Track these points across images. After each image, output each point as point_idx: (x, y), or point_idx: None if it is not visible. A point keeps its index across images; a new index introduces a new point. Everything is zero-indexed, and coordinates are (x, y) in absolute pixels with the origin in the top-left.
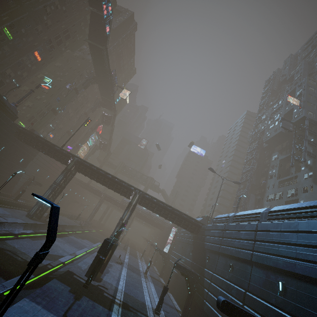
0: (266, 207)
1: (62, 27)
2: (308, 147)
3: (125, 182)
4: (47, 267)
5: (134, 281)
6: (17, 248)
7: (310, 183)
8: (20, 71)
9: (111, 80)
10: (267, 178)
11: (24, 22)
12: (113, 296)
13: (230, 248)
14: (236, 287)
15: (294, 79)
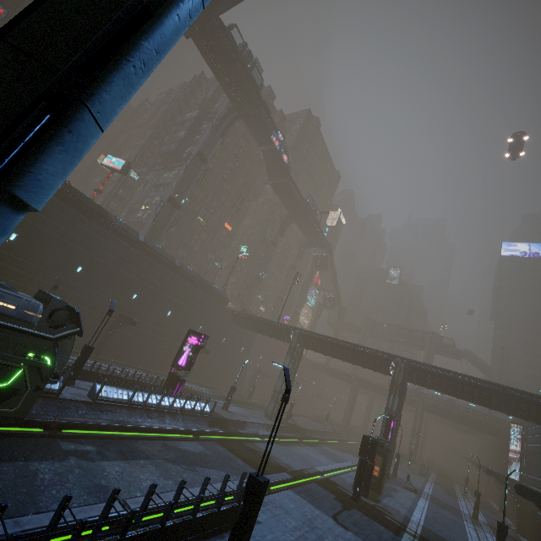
0: None
1: (240, 184)
2: None
3: (372, 349)
4: (303, 472)
5: (446, 520)
6: (267, 452)
7: None
8: (218, 251)
9: (309, 211)
10: None
11: (210, 202)
12: (402, 524)
13: None
14: None
15: None
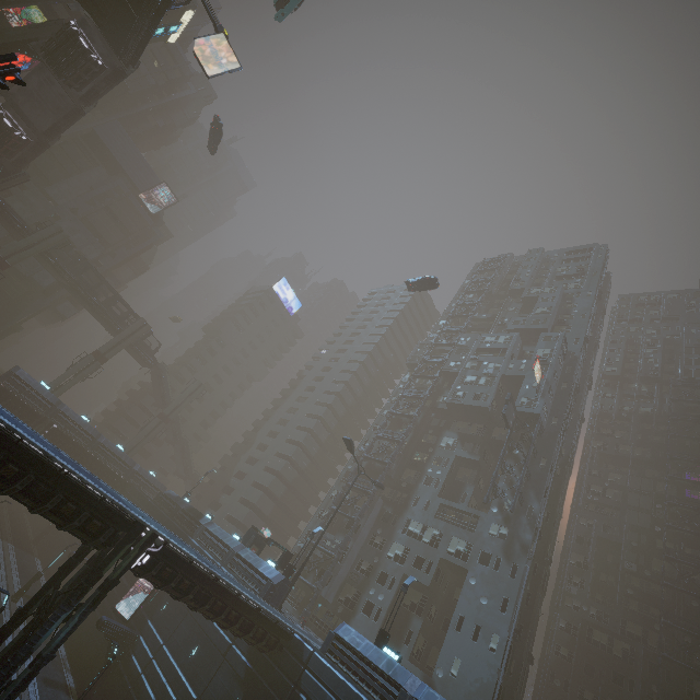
0: (399, 545)
1: None
2: (516, 471)
3: (107, 493)
4: None
5: None
6: None
7: (499, 551)
8: None
9: None
10: (420, 477)
11: None
12: None
13: None
14: None
15: (536, 309)
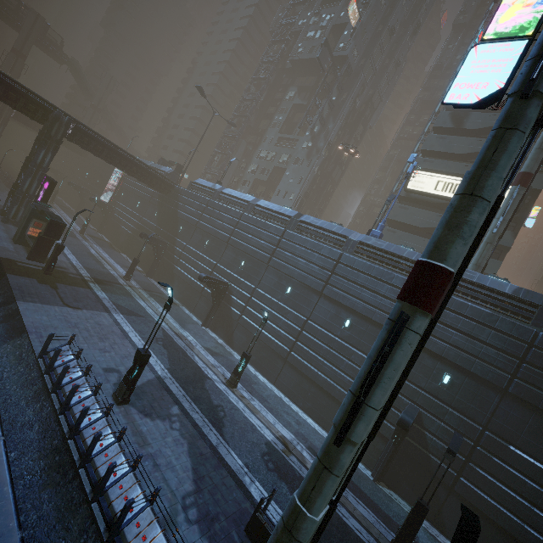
0: (254, 165)
1: None
2: (327, 106)
3: (27, 88)
4: None
5: (79, 249)
6: None
7: (304, 156)
8: None
9: None
10: (269, 124)
11: None
12: (79, 275)
13: (210, 227)
14: (209, 260)
15: None
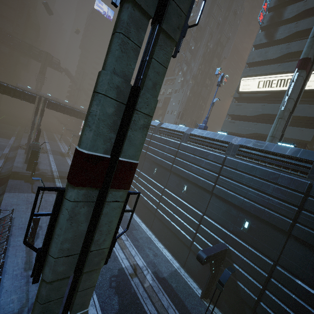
0: None
1: None
2: (189, 54)
3: (22, 89)
4: None
5: (62, 161)
6: None
7: (180, 87)
8: None
9: None
10: None
11: None
12: (52, 175)
13: None
14: None
15: None
